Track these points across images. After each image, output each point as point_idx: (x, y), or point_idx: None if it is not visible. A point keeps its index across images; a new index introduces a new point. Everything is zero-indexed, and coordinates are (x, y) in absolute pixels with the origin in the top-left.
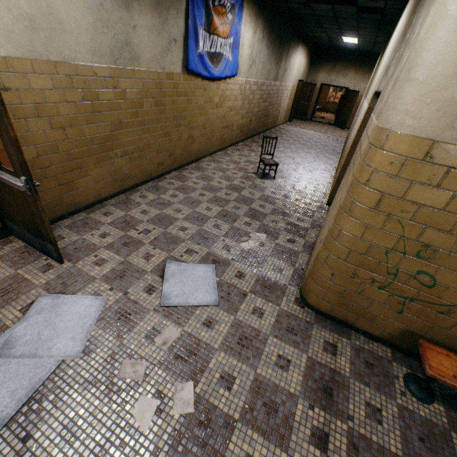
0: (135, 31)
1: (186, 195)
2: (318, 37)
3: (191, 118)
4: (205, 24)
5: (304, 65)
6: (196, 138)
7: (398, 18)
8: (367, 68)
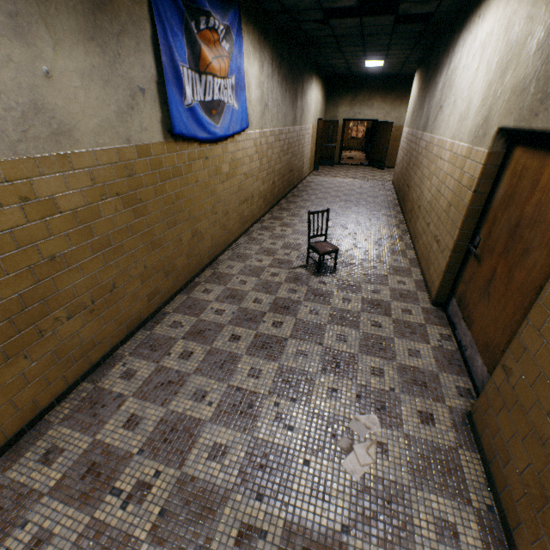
0: (51, 81)
1: (208, 346)
2: (334, 65)
3: (192, 205)
4: (189, 59)
5: (321, 100)
6: (204, 231)
7: (456, 22)
8: (395, 94)
